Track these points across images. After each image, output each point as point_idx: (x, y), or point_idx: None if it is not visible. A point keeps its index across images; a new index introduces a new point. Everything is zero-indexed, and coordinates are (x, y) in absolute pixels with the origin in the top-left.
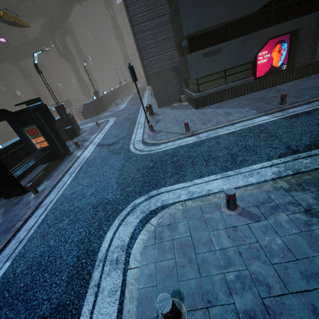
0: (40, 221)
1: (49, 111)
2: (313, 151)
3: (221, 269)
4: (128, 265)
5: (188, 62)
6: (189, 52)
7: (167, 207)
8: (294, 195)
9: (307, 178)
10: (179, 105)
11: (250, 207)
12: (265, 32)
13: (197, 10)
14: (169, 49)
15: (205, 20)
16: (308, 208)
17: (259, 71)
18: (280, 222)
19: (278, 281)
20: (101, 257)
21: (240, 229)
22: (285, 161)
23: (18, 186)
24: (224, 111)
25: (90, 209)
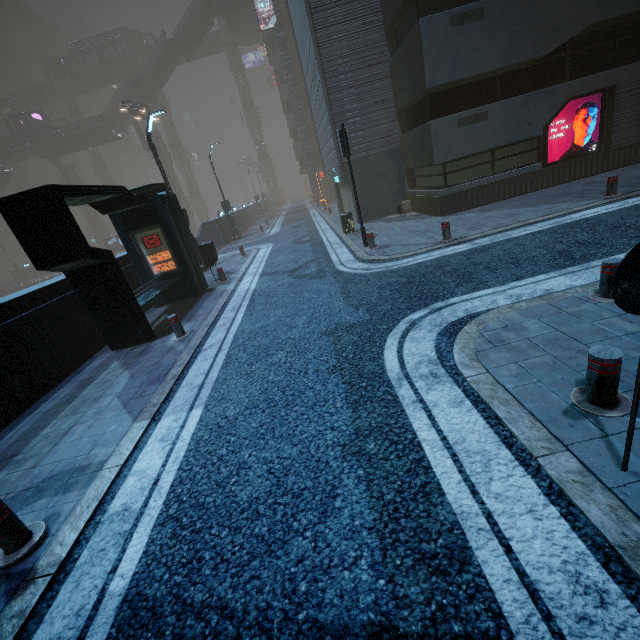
0: (222, 362)
1: (179, 209)
2: None
3: None
4: (463, 374)
5: (432, 133)
6: (428, 119)
7: (479, 315)
8: None
9: None
10: (400, 216)
11: None
12: (561, 88)
13: (452, 48)
14: (385, 120)
15: (464, 65)
16: None
17: (552, 153)
18: None
19: None
20: (398, 376)
21: None
22: None
23: (144, 323)
24: (501, 213)
25: (321, 337)
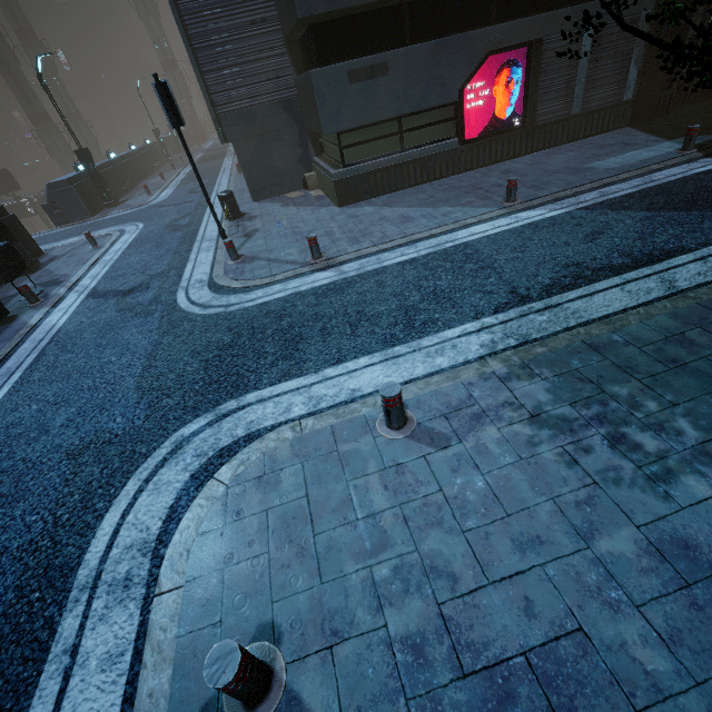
0: None
1: None
2: (555, 298)
3: (366, 559)
4: (156, 586)
5: (315, 89)
6: (316, 63)
7: (259, 436)
8: (514, 388)
9: (540, 352)
10: (302, 196)
11: (433, 419)
12: (479, 36)
13: None
14: (270, 52)
15: None
16: (536, 412)
17: (470, 126)
18: (485, 445)
19: (472, 564)
20: (87, 578)
21: (410, 468)
22: (506, 320)
23: None
24: (397, 214)
25: (61, 462)
